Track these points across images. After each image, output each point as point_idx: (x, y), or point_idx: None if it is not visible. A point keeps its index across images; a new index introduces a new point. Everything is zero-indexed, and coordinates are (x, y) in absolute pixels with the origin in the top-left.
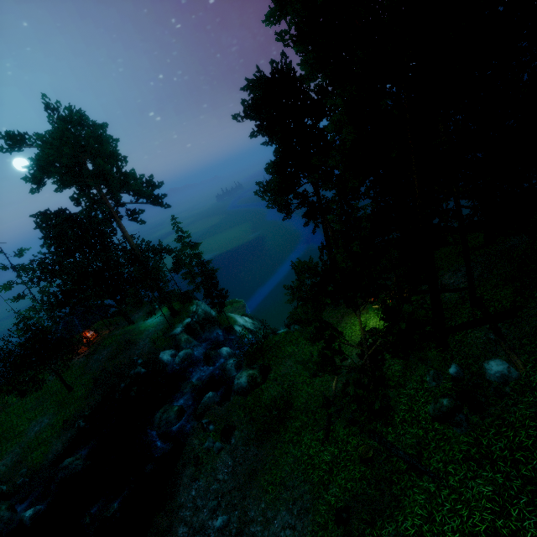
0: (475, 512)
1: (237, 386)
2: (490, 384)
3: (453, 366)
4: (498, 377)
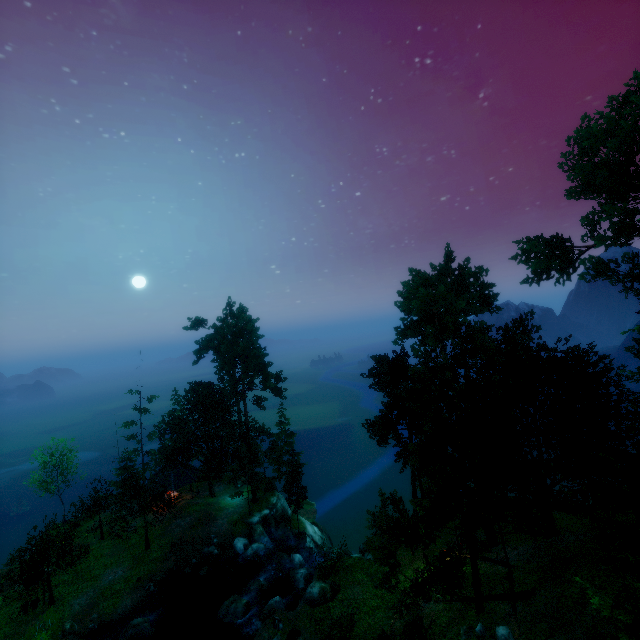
0: None
1: (308, 594)
2: None
3: (479, 624)
4: (502, 638)
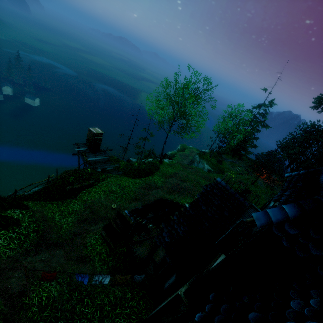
0: None
1: None
2: None
3: None
4: None
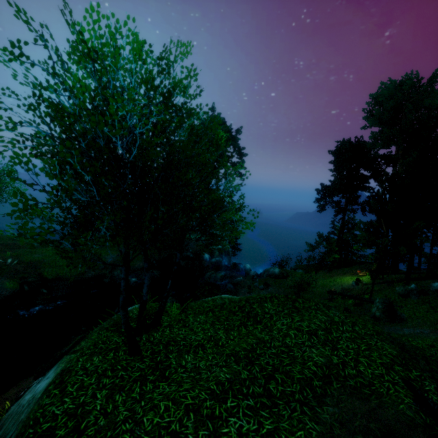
0: (420, 310)
1: (271, 272)
2: (432, 291)
3: (413, 284)
4: (437, 287)
